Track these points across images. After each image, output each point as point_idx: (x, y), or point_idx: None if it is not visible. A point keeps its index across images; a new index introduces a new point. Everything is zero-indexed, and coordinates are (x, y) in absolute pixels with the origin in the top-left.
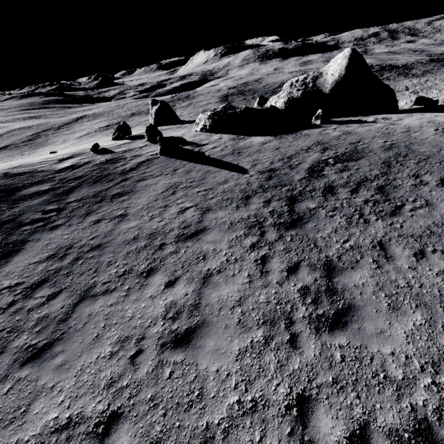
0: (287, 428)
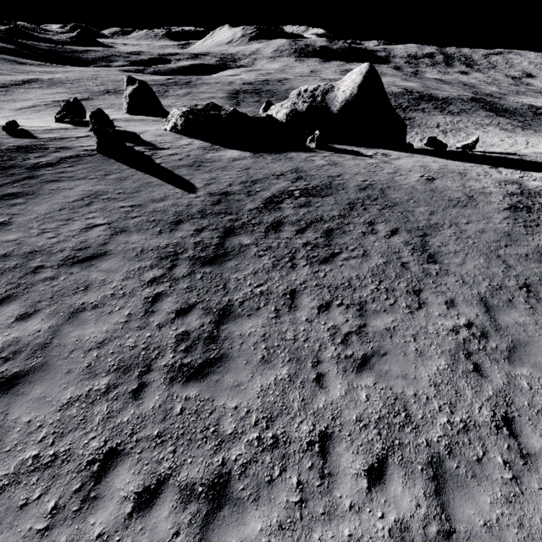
0: (77, 484)
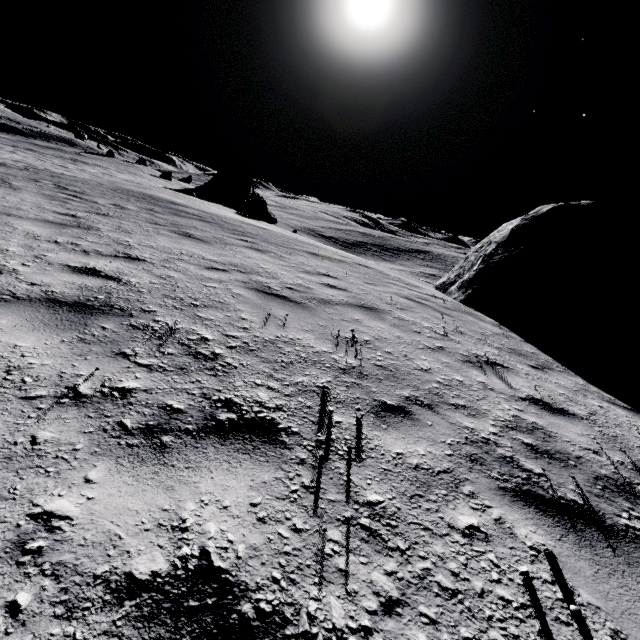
0: None
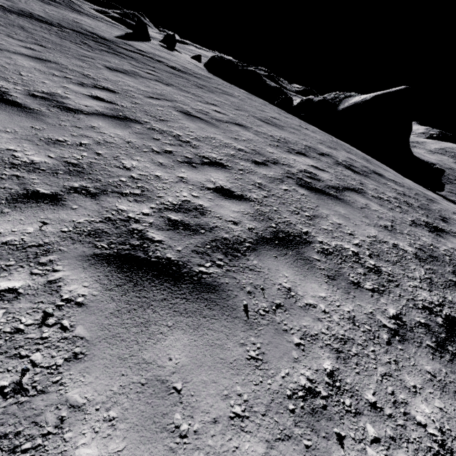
0: None
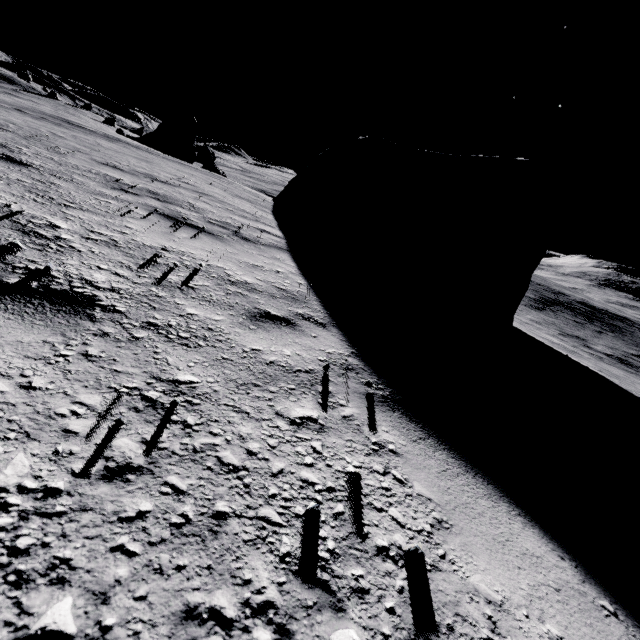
0: None
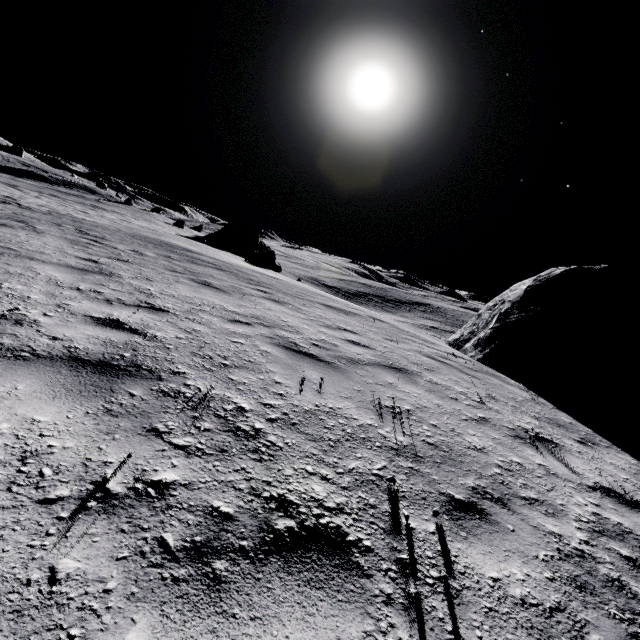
0: None
